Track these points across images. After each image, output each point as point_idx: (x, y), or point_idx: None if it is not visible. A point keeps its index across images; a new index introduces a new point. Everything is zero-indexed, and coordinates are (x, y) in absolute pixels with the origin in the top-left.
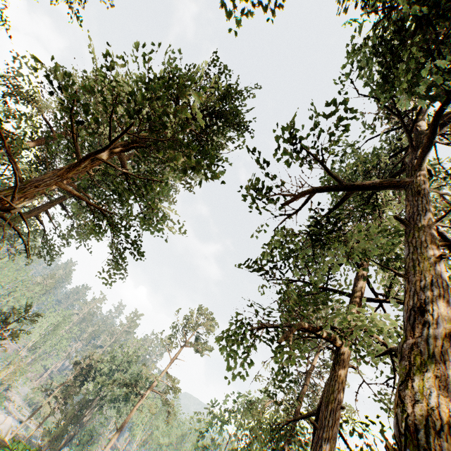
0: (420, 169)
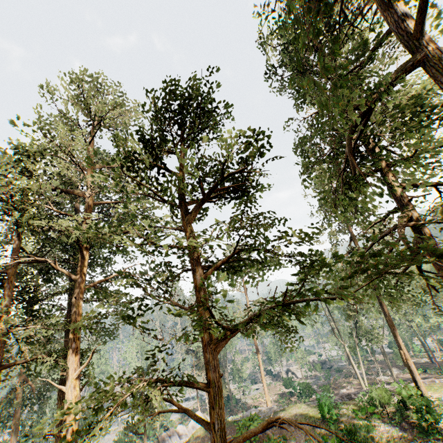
0: (422, 35)
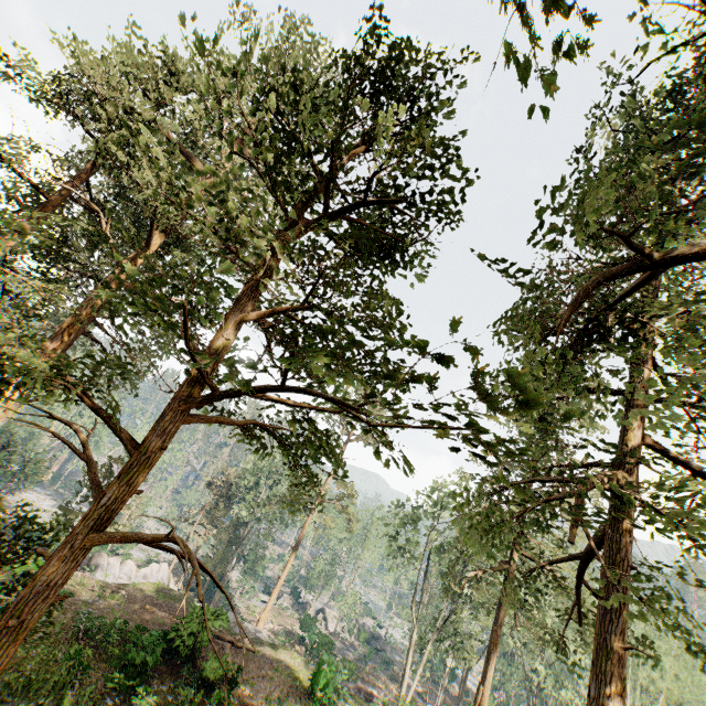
0: None
